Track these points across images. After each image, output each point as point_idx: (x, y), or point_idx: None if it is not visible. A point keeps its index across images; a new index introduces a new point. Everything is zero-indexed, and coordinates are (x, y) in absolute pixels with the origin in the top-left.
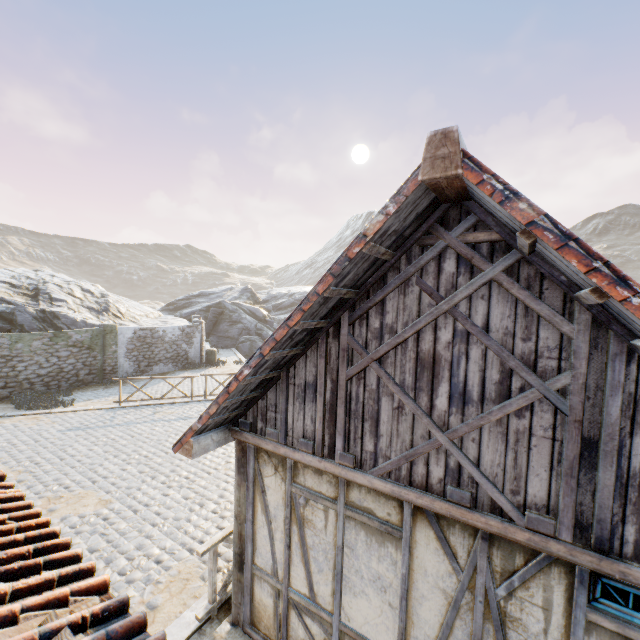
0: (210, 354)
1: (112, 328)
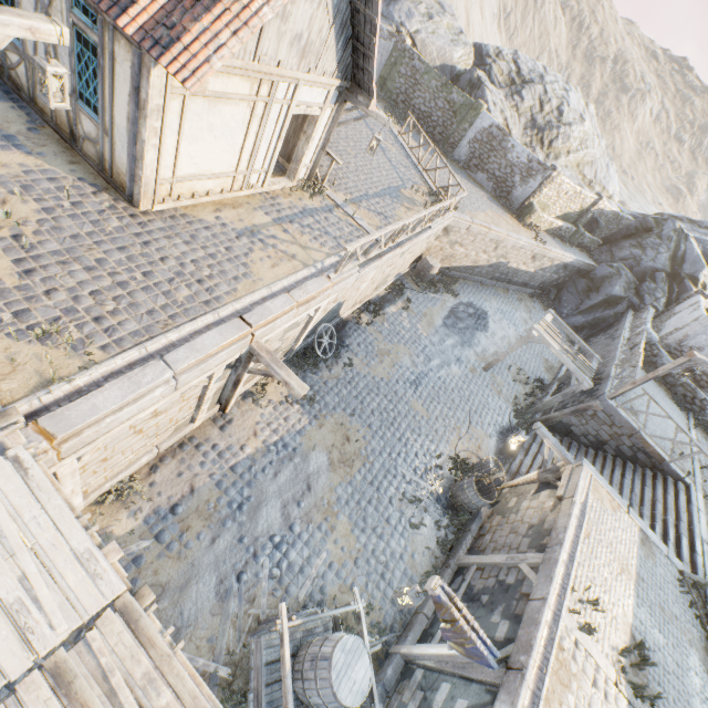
0: (527, 207)
1: (478, 107)
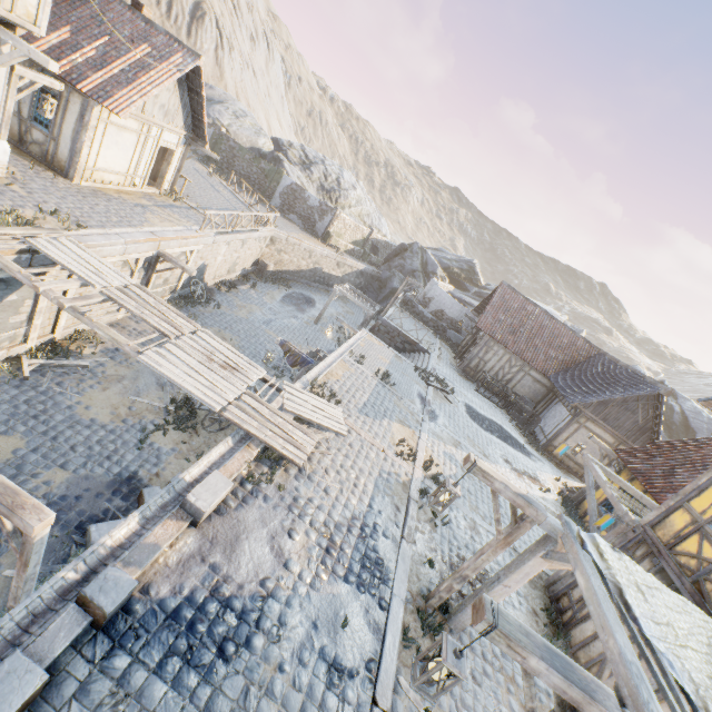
0: (327, 234)
1: (281, 172)
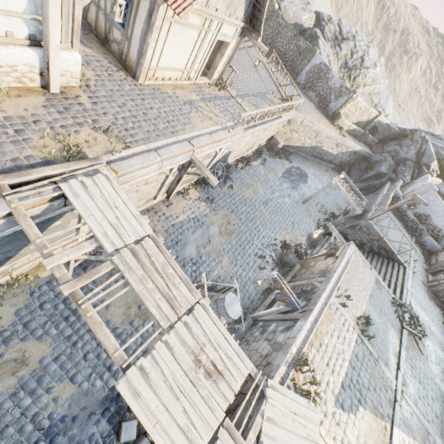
0: (336, 115)
1: (314, 51)
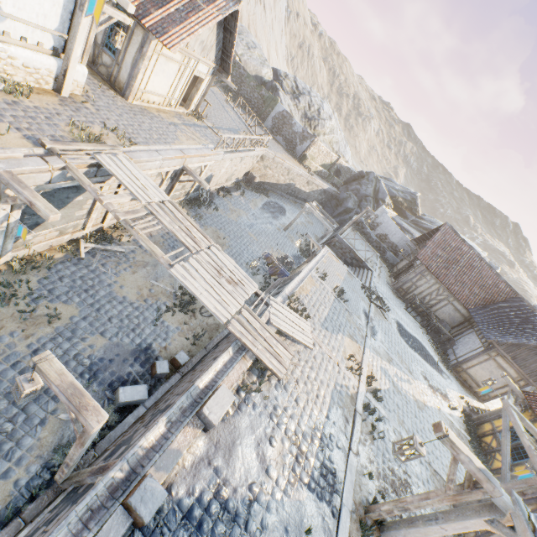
0: (304, 156)
1: (276, 100)
